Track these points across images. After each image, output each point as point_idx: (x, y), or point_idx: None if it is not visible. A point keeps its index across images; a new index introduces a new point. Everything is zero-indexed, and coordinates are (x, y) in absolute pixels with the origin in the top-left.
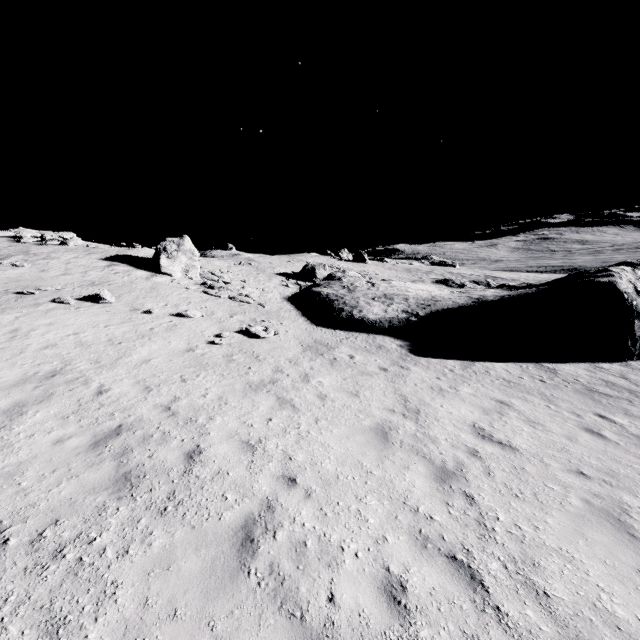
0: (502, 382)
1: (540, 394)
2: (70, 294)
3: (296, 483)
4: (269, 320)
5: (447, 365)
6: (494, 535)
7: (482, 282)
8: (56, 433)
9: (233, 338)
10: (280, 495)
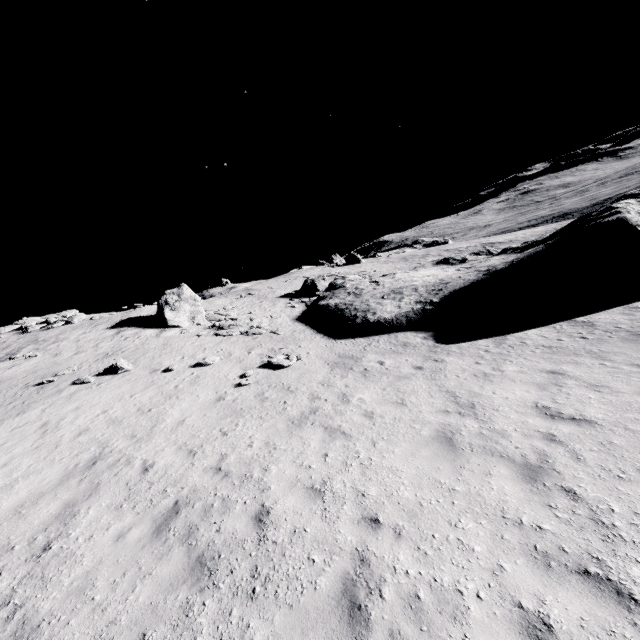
0: (543, 350)
1: (588, 353)
2: (88, 372)
3: (380, 523)
4: (287, 346)
5: (480, 346)
6: (618, 532)
7: (482, 252)
8: (114, 528)
9: (258, 374)
10: (368, 542)
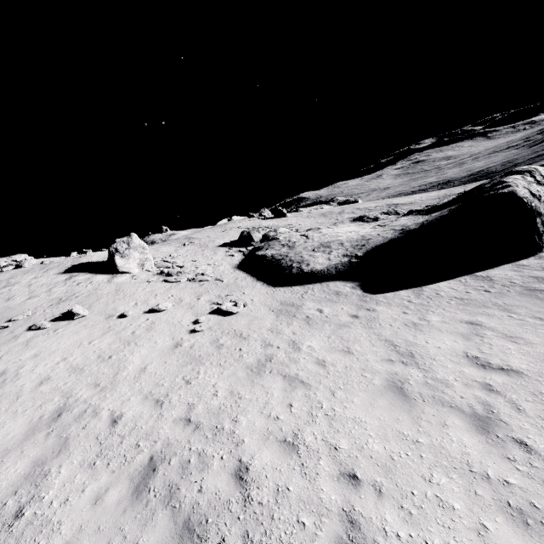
0: (457, 301)
1: (495, 305)
2: (43, 317)
3: (359, 479)
4: (232, 293)
5: (402, 297)
6: None
7: (391, 212)
8: (90, 489)
9: (210, 321)
10: (353, 501)
